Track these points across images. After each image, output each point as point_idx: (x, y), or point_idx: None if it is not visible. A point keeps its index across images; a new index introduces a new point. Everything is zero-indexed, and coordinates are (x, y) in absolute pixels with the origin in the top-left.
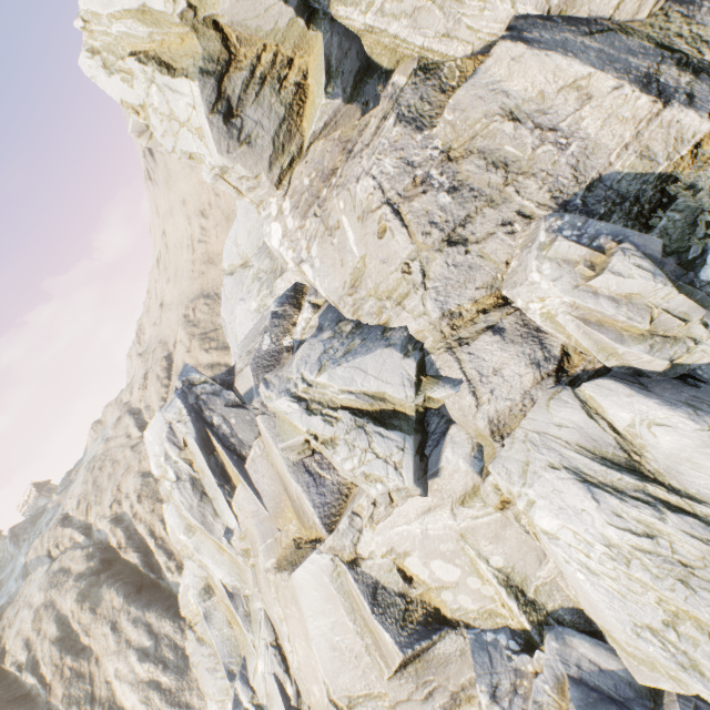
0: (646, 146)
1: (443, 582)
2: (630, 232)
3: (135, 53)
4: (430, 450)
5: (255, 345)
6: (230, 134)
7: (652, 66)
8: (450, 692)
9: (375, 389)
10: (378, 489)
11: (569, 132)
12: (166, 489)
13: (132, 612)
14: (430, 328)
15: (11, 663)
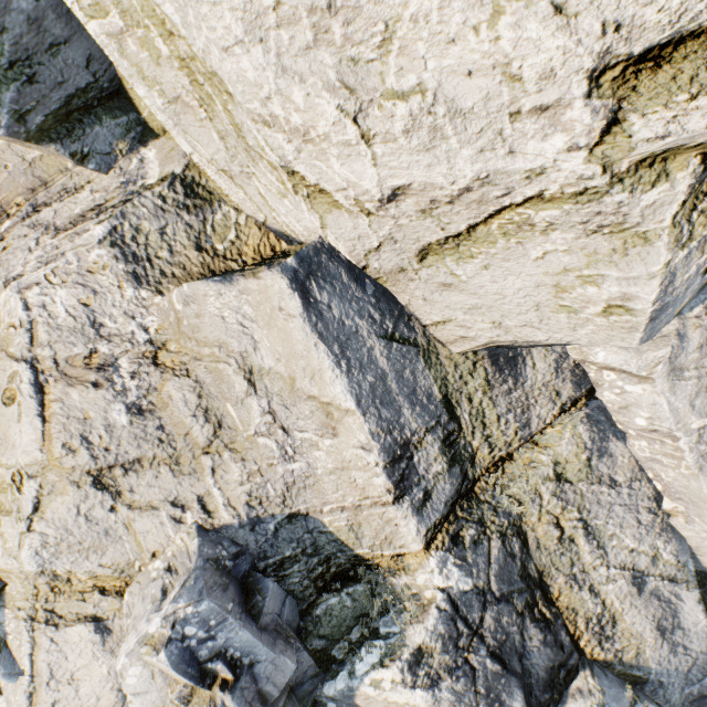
0: (360, 522)
1: None
2: (266, 653)
3: None
4: None
5: None
6: None
7: (421, 430)
8: None
9: None
10: None
11: (301, 447)
12: None
13: None
14: (22, 576)
15: None
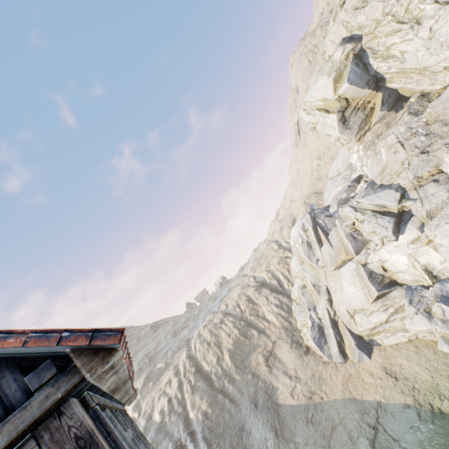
0: None
1: (398, 270)
2: None
3: (318, 109)
4: (402, 226)
5: (339, 197)
6: (343, 127)
7: None
8: (395, 308)
9: (382, 203)
10: (377, 236)
11: None
12: (296, 248)
13: (273, 295)
14: (409, 183)
15: (231, 305)
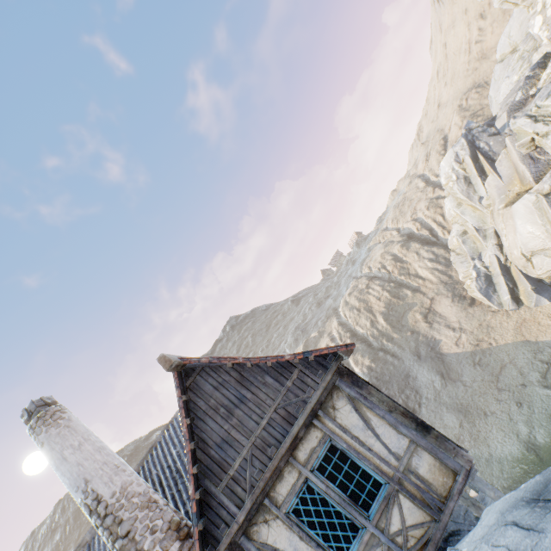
0: None
1: None
2: None
3: None
4: None
5: (510, 100)
6: None
7: None
8: None
9: None
10: None
11: None
12: (449, 188)
13: (424, 249)
14: None
15: (374, 268)
